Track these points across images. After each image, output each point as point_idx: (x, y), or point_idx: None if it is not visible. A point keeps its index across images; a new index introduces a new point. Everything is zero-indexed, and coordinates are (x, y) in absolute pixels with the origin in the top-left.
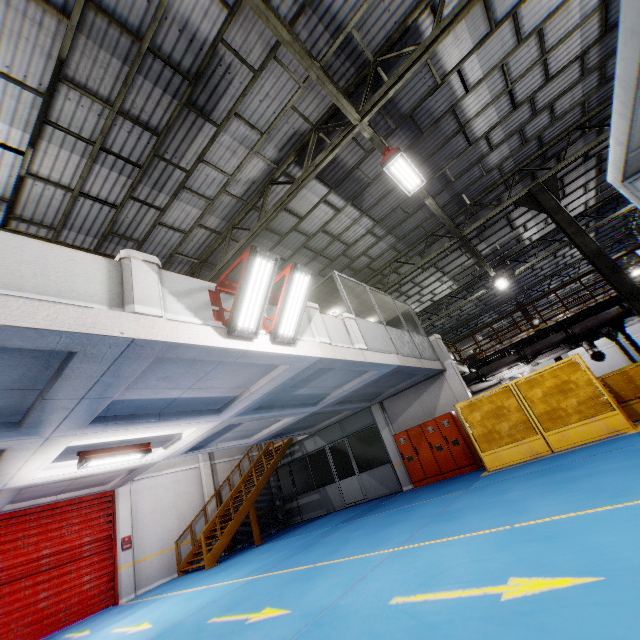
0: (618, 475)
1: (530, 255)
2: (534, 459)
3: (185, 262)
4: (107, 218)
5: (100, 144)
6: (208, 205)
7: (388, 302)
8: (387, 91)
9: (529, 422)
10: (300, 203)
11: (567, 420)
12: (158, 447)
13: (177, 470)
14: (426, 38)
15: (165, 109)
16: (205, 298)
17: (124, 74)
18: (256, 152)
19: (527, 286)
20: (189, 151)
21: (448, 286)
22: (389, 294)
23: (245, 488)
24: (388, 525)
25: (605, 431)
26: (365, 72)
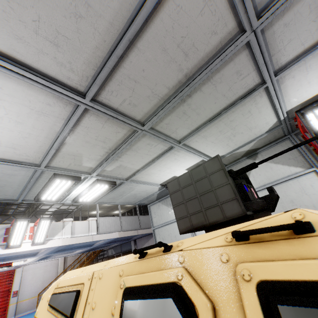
0: None
1: None
2: None
3: None
4: None
5: None
6: None
7: None
8: None
9: None
10: None
11: None
12: (21, 260)
13: (47, 260)
14: None
15: None
16: (3, 232)
17: None
18: None
19: None
20: None
21: None
22: None
23: None
24: None
25: None
26: None
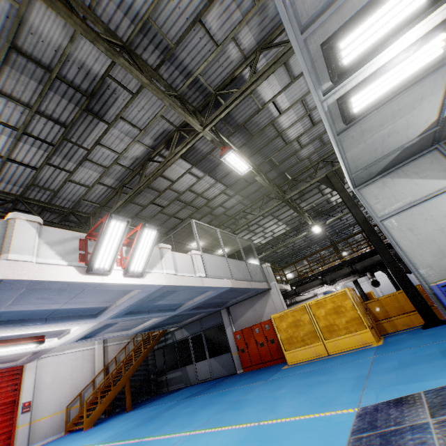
0: (339, 385)
1: (338, 211)
2: (316, 359)
3: (90, 205)
4: (30, 175)
5: (23, 130)
6: (105, 171)
7: (235, 239)
8: (219, 114)
9: (315, 332)
10: (172, 172)
11: (339, 333)
12: (54, 337)
13: (76, 350)
14: (243, 86)
15: (70, 112)
16: (75, 245)
17: (40, 90)
18: (137, 141)
19: (338, 230)
20: (89, 137)
21: (283, 228)
22: (241, 231)
23: (127, 365)
24: (205, 406)
25: (361, 343)
26: (209, 99)
